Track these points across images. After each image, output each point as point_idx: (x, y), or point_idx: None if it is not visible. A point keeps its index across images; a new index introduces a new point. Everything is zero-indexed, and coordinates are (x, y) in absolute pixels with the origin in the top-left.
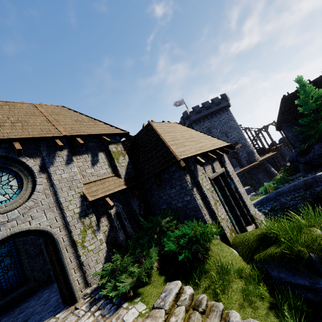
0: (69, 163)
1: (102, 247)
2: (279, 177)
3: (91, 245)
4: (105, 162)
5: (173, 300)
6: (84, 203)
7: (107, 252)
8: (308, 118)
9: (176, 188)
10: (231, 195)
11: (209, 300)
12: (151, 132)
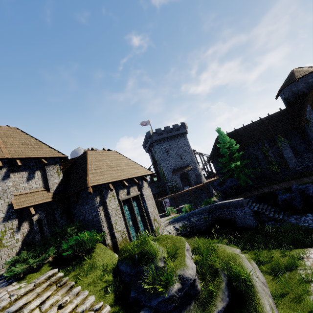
0: (5, 179)
1: (17, 245)
2: (213, 199)
3: (8, 242)
4: (40, 179)
5: (45, 279)
6: (11, 210)
7: (21, 249)
8: (225, 158)
9: (89, 205)
10: (140, 213)
11: (72, 281)
12: (85, 159)
